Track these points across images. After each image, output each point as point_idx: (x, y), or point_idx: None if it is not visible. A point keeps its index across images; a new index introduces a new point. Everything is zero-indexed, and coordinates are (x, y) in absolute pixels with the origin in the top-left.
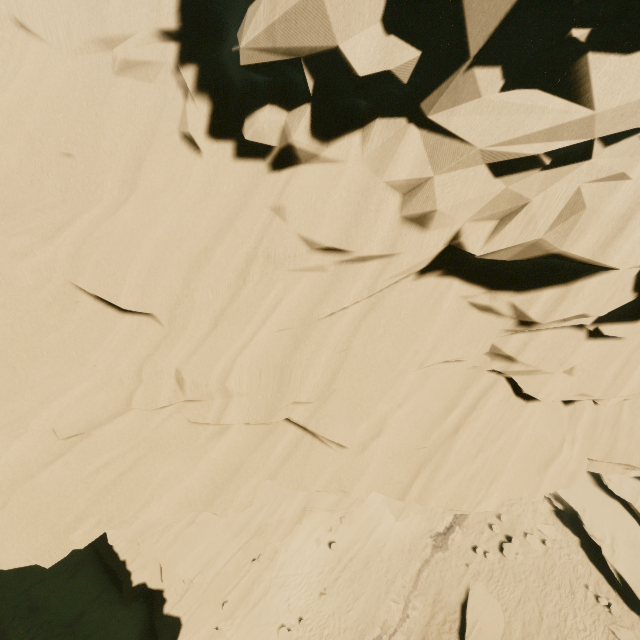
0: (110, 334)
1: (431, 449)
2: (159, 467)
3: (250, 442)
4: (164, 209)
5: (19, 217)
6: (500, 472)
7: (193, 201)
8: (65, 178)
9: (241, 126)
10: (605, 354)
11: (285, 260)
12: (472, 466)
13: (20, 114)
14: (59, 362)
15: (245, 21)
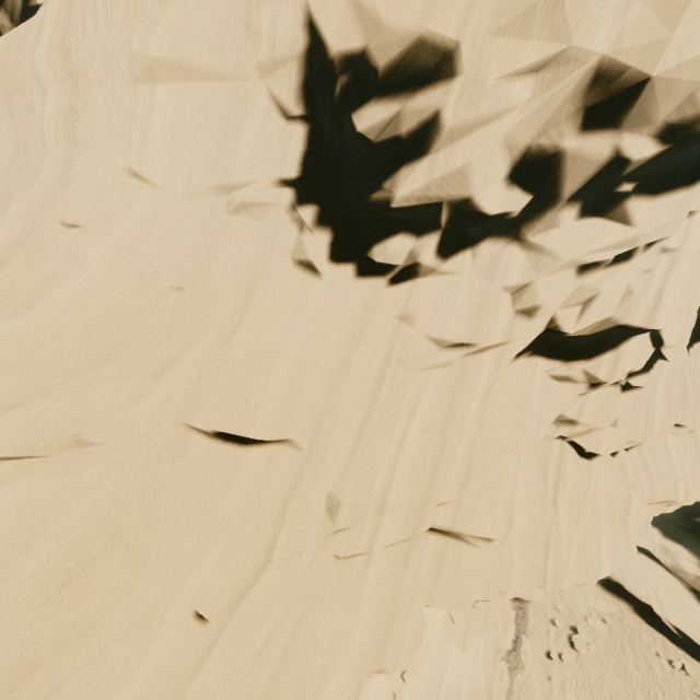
0: (237, 474)
1: (546, 525)
2: (322, 625)
3: (394, 567)
4: (289, 330)
5: (125, 358)
6: (599, 533)
7: (319, 319)
8: (173, 311)
9: (365, 251)
10: (635, 403)
11: (414, 361)
12: (579, 533)
13: (129, 253)
14: (181, 523)
15: (400, 177)
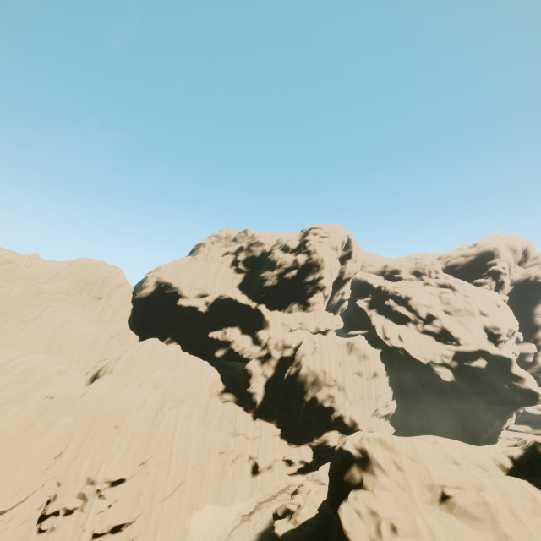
0: None
1: None
2: None
3: None
4: None
5: None
6: None
7: None
8: None
9: (497, 345)
10: None
11: None
12: None
13: None
14: None
15: (501, 337)
